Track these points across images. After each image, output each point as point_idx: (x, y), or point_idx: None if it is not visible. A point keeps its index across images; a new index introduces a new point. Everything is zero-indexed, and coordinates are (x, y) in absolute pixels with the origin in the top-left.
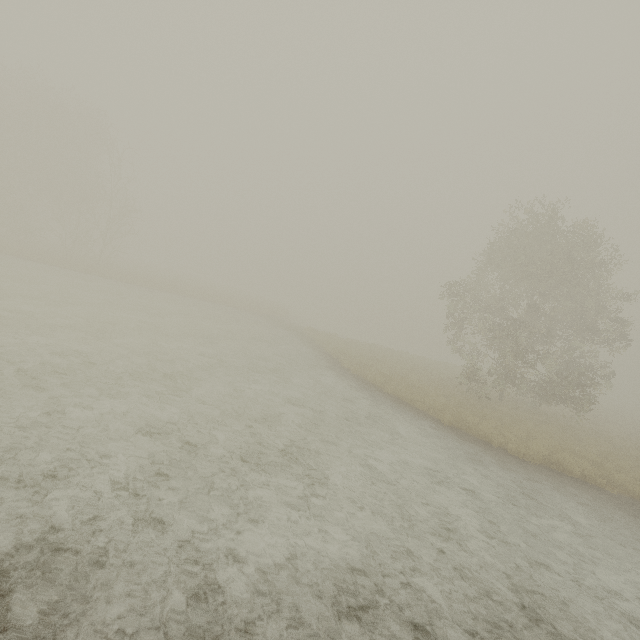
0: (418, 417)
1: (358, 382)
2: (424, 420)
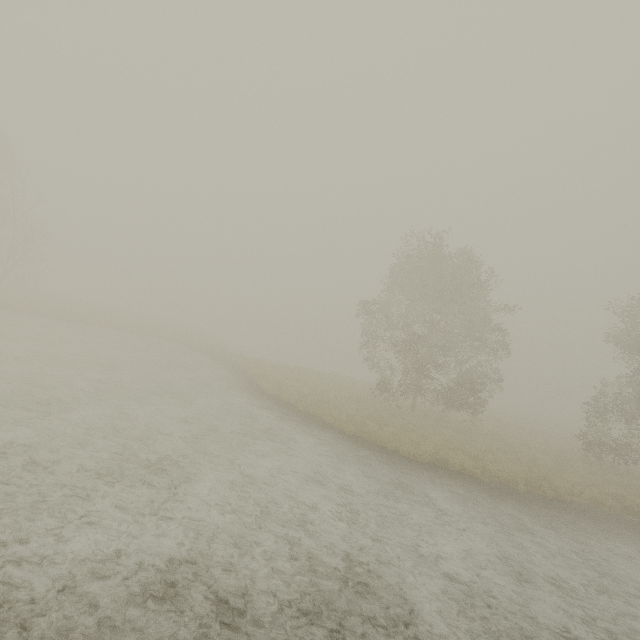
0: (322, 429)
1: (271, 401)
2: (327, 431)
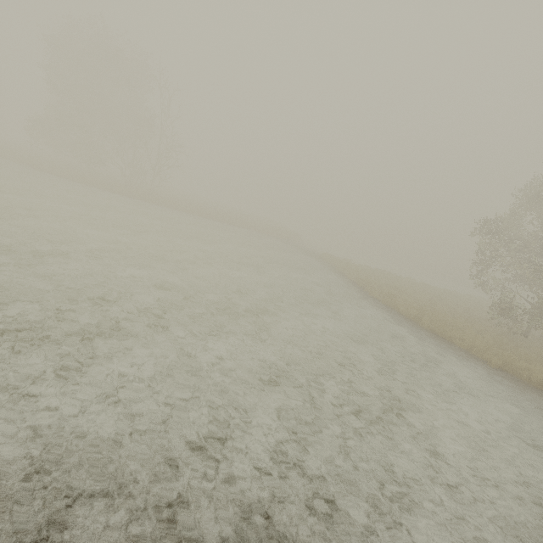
0: (464, 357)
1: (393, 314)
2: (471, 361)
